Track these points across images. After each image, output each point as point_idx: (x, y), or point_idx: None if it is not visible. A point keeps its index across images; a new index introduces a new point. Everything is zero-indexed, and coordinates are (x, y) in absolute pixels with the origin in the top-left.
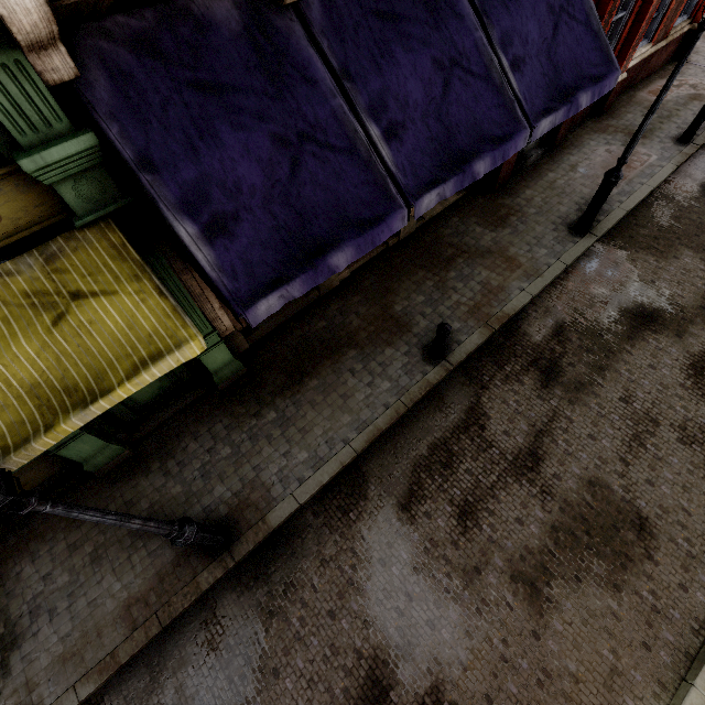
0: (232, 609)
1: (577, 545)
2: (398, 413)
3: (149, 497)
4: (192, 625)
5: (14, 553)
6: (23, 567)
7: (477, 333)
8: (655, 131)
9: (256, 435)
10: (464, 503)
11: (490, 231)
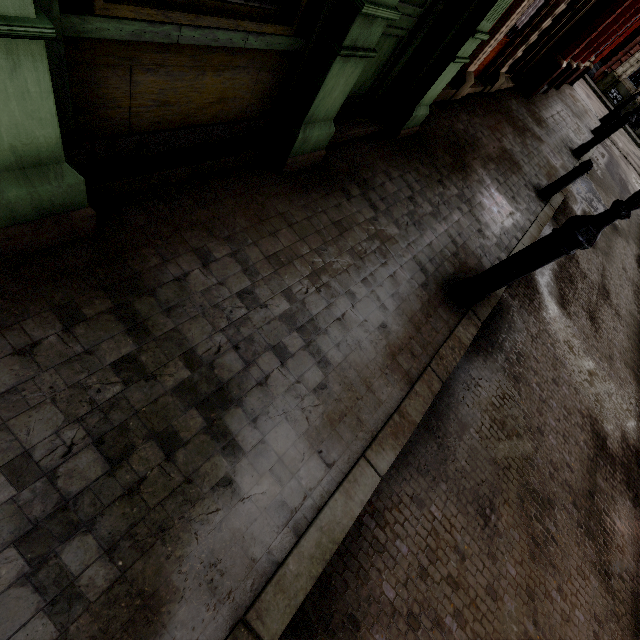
0: (485, 373)
1: (639, 349)
2: (540, 230)
3: (362, 226)
4: (455, 386)
5: (153, 241)
6: (186, 271)
7: (558, 193)
8: (581, 119)
9: (448, 203)
10: (589, 311)
11: (536, 125)
